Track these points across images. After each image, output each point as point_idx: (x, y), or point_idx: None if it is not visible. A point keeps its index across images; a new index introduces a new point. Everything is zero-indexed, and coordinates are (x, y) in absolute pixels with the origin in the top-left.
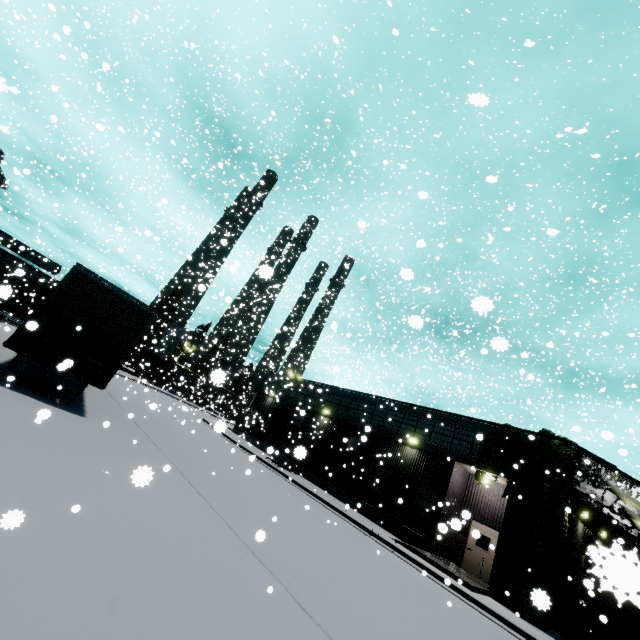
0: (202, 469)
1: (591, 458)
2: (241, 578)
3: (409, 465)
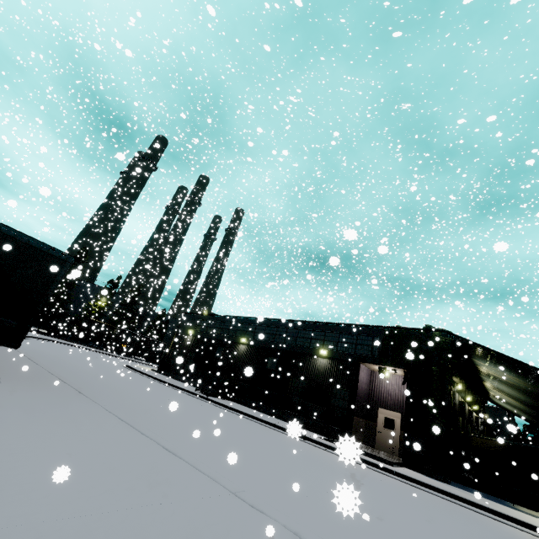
0: (142, 413)
1: (464, 342)
2: (239, 533)
3: (323, 373)
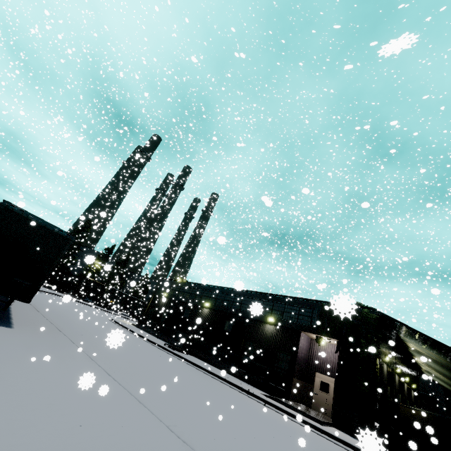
0: (116, 360)
1: (389, 319)
2: None
3: (270, 338)
